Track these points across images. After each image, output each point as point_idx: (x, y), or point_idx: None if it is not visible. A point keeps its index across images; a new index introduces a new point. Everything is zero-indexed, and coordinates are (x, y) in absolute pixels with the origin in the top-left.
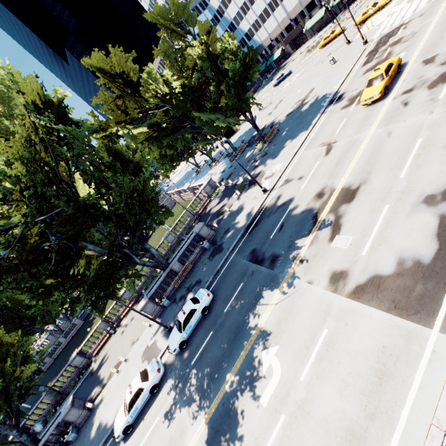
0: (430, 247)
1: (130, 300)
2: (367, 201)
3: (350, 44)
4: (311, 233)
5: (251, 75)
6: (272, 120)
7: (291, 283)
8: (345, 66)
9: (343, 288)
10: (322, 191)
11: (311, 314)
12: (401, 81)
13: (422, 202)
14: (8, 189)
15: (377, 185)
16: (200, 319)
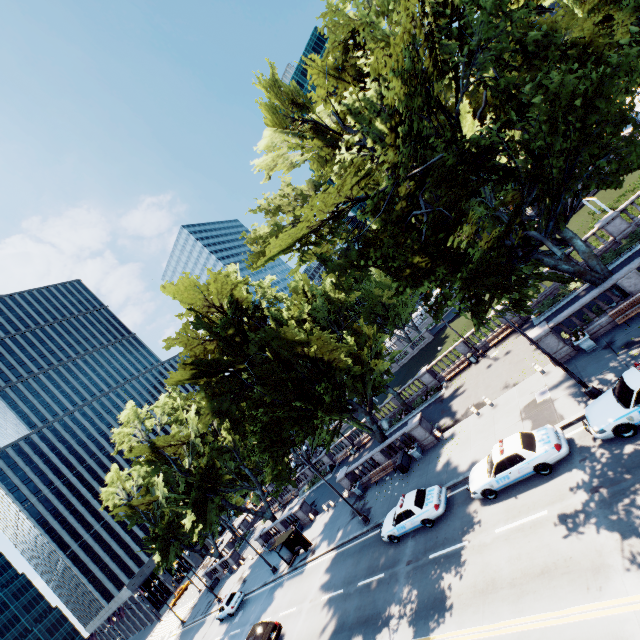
0: None
1: (507, 325)
2: None
3: None
4: None
5: None
6: None
7: None
8: None
9: None
10: None
11: None
12: None
13: None
14: (379, 135)
15: None
16: None
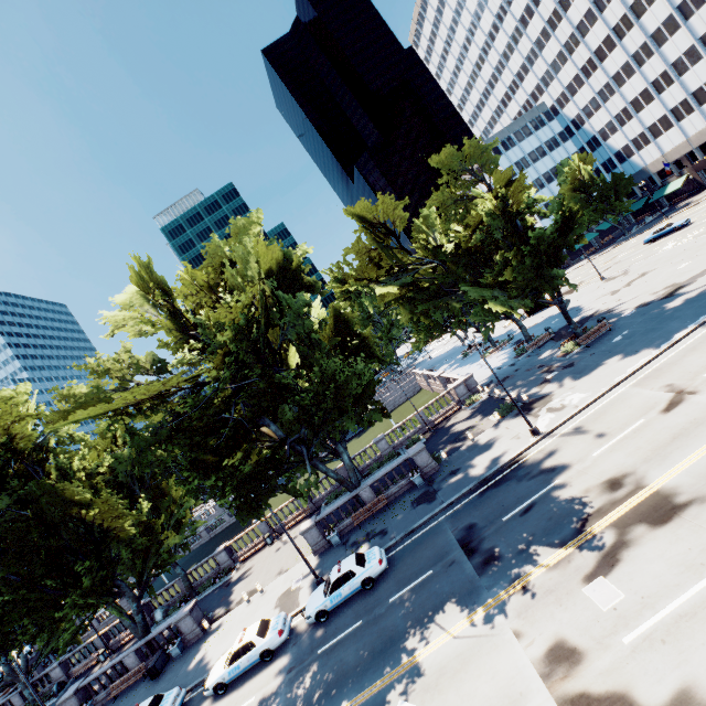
0: None
1: (303, 510)
2: (688, 540)
3: None
4: (564, 548)
5: (570, 242)
6: (612, 306)
7: (492, 616)
8: None
9: (560, 682)
10: (620, 479)
11: (491, 692)
12: None
13: None
14: (218, 347)
15: None
16: (356, 591)
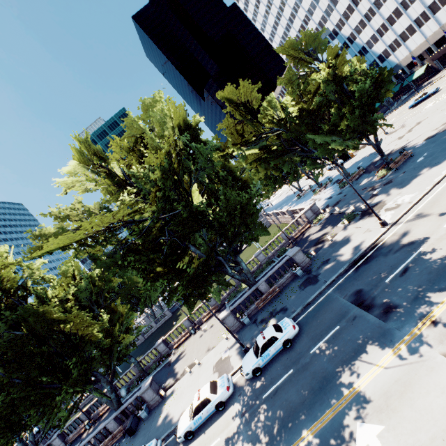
0: None
1: (213, 307)
2: None
3: None
4: None
5: (383, 94)
6: (403, 144)
7: (414, 347)
8: None
9: None
10: None
11: None
12: None
13: None
14: (148, 191)
15: None
16: (280, 350)
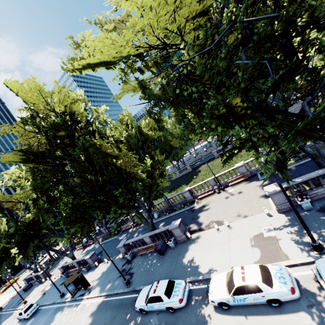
0: None
1: (242, 175)
2: None
3: None
4: None
5: None
6: None
7: None
8: None
9: None
10: None
11: None
12: None
13: None
14: None
15: None
16: None
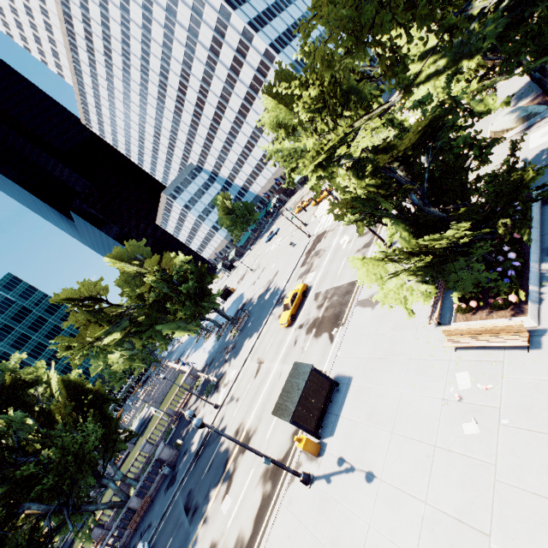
0: (250, 531)
1: (98, 540)
2: (249, 457)
3: (306, 228)
4: (219, 484)
5: (207, 284)
6: (252, 295)
7: None
8: (295, 257)
9: None
10: (239, 428)
11: None
12: (303, 310)
13: (263, 475)
14: None
15: (258, 439)
16: None
